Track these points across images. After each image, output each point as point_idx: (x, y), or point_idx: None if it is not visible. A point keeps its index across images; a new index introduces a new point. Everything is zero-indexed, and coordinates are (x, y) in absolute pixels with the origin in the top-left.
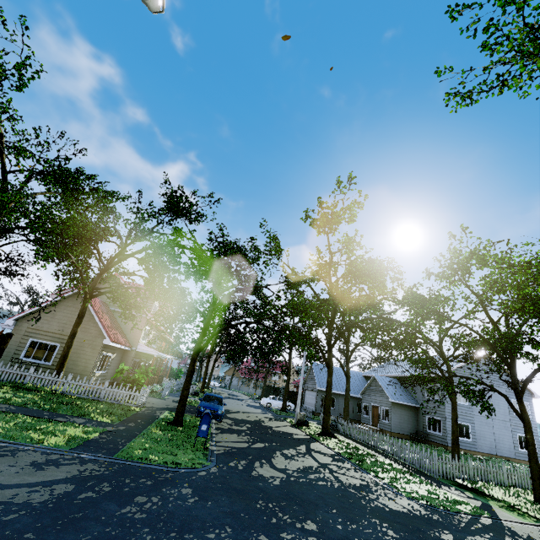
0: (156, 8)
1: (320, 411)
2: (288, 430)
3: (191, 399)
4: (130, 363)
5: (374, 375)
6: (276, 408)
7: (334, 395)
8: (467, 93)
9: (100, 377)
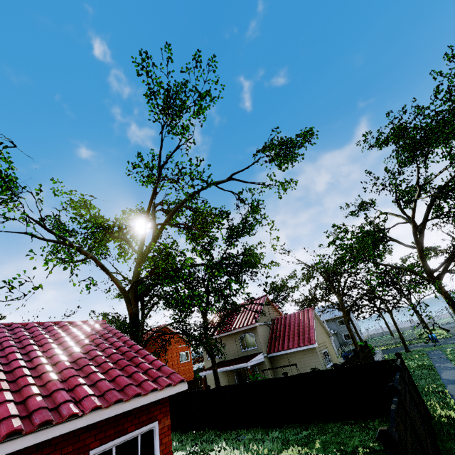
0: None
1: None
2: None
3: None
4: None
5: None
6: None
7: None
8: None
9: None
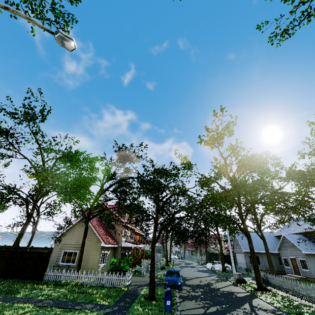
0: (71, 48)
1: (250, 268)
2: (232, 289)
3: (160, 273)
4: (119, 255)
5: (283, 234)
6: (218, 270)
7: (257, 254)
8: (283, 31)
9: (103, 268)
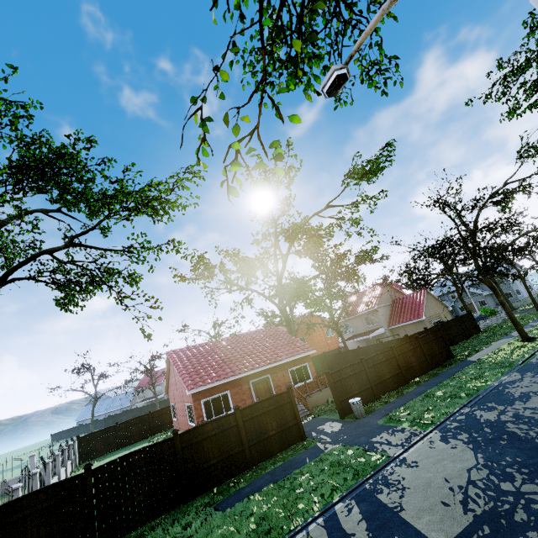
0: None
1: None
2: None
3: None
4: None
5: None
6: None
7: None
8: None
9: None
